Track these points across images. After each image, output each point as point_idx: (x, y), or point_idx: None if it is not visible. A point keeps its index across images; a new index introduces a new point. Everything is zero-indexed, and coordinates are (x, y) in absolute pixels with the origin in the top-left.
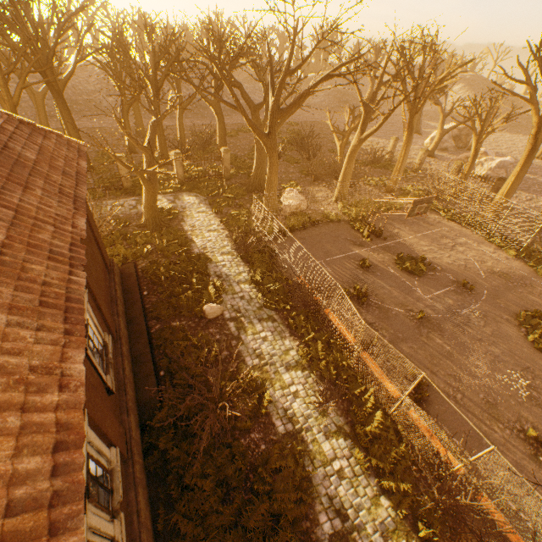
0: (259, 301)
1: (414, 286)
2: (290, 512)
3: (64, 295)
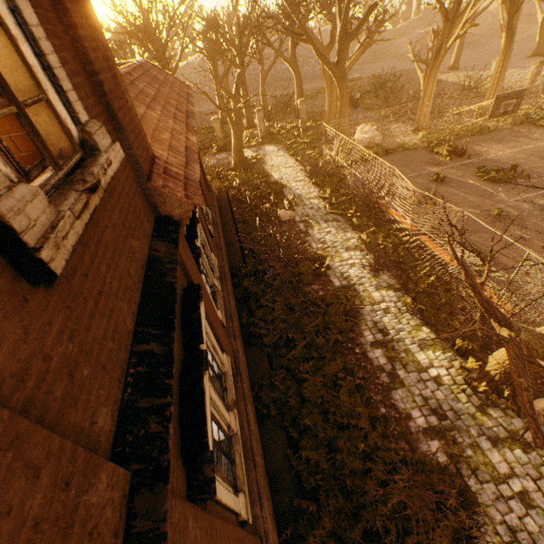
0: (326, 210)
1: (497, 192)
2: (338, 323)
3: (185, 121)
